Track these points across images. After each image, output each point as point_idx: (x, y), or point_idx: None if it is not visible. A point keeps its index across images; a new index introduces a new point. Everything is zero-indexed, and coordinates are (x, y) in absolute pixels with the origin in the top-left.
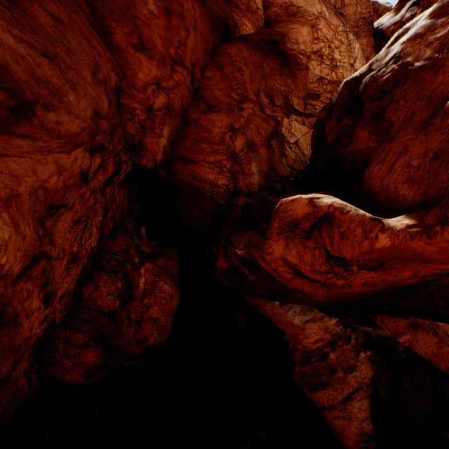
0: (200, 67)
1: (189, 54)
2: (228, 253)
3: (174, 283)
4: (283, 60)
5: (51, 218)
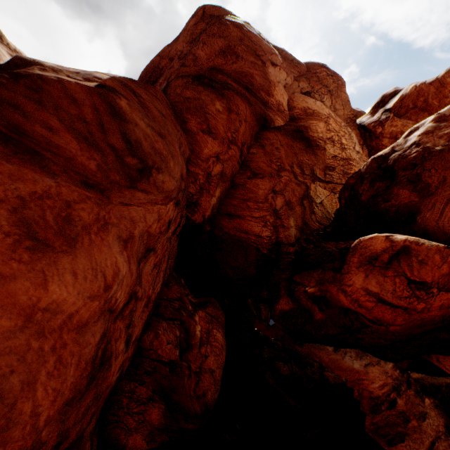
0: (247, 146)
1: (240, 137)
2: (296, 292)
3: (223, 332)
4: (306, 143)
5: (144, 260)
